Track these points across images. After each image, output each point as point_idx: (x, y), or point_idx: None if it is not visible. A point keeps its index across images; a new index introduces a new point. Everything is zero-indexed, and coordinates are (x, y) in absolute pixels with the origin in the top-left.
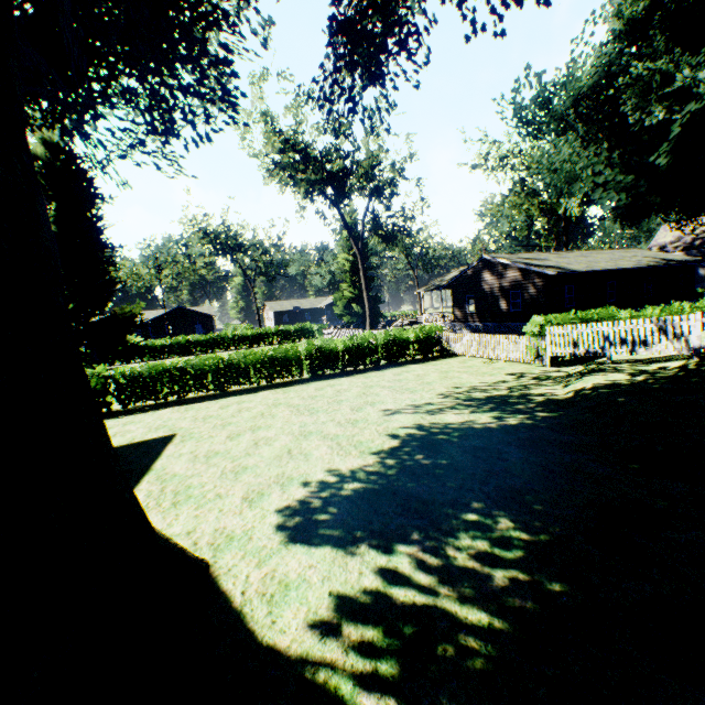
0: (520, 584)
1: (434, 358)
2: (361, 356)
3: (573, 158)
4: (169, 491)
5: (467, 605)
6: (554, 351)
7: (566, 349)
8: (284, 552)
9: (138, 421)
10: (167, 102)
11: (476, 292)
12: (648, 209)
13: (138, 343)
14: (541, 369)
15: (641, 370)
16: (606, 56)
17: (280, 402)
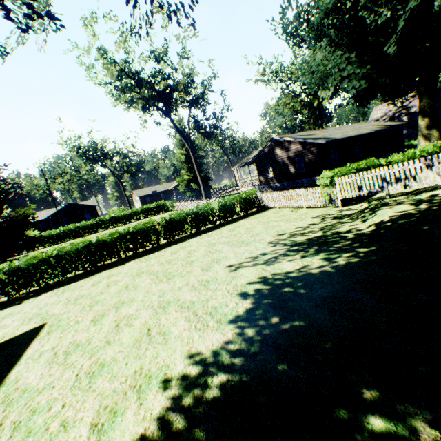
0: None
1: (255, 213)
2: (203, 220)
3: (324, 62)
4: (7, 425)
5: None
6: (343, 195)
7: (353, 192)
8: None
9: (16, 312)
10: None
11: (272, 163)
12: (375, 92)
13: (35, 235)
14: (335, 210)
15: (418, 200)
16: None
17: (142, 271)
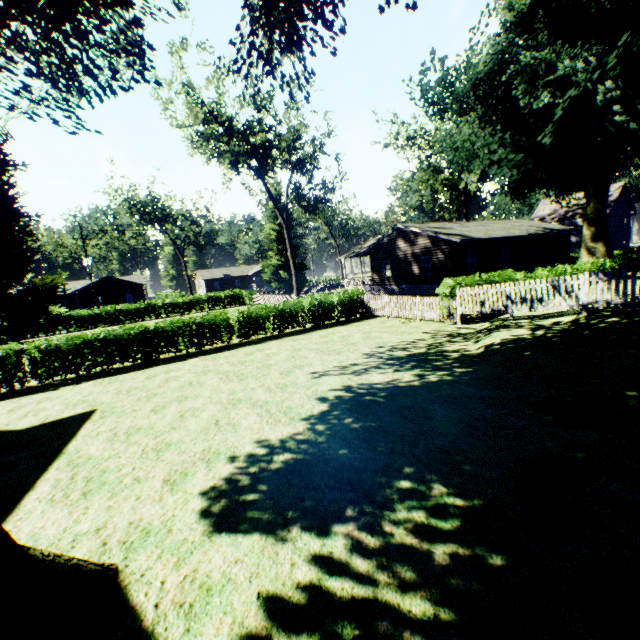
0: (461, 561)
1: (357, 319)
2: (289, 320)
3: (472, 138)
4: (80, 479)
5: (410, 594)
6: (464, 310)
7: (474, 308)
8: (208, 545)
9: (55, 397)
10: (62, 49)
11: (392, 258)
12: (533, 185)
13: (62, 314)
14: (453, 327)
15: (540, 325)
16: (499, 46)
17: (209, 369)
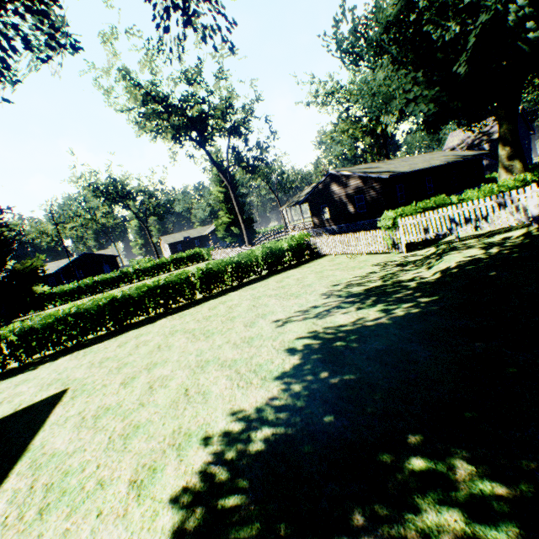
0: None
1: (307, 261)
2: (246, 270)
3: (386, 82)
4: (39, 487)
5: None
6: (408, 239)
7: (418, 235)
8: None
9: (32, 378)
10: None
11: (328, 202)
12: (447, 117)
13: (44, 292)
14: (399, 256)
15: (490, 243)
16: None
17: (176, 329)
